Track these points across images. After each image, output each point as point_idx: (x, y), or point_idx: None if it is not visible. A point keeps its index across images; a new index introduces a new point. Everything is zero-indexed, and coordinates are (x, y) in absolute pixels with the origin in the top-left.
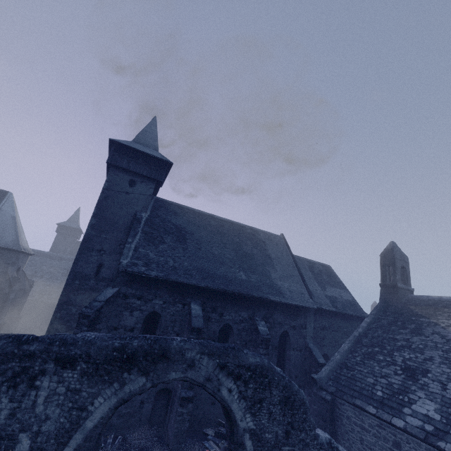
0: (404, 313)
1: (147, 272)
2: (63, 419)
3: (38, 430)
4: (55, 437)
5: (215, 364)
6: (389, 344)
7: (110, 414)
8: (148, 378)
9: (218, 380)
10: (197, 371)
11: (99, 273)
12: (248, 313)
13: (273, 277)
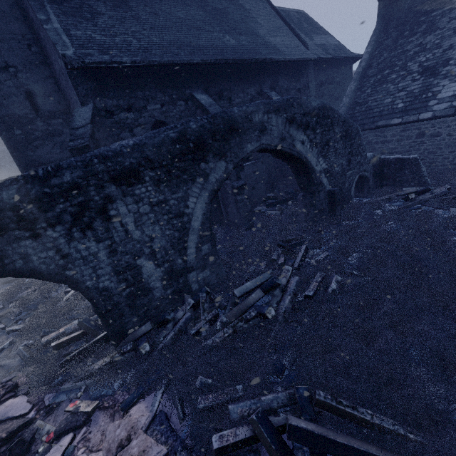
0: (411, 20)
1: (116, 59)
2: (168, 232)
3: (151, 251)
4: (172, 248)
5: (284, 120)
6: (400, 60)
7: (210, 208)
8: (227, 161)
9: (290, 137)
10: (270, 135)
11: (38, 107)
12: (255, 89)
13: (261, 34)
